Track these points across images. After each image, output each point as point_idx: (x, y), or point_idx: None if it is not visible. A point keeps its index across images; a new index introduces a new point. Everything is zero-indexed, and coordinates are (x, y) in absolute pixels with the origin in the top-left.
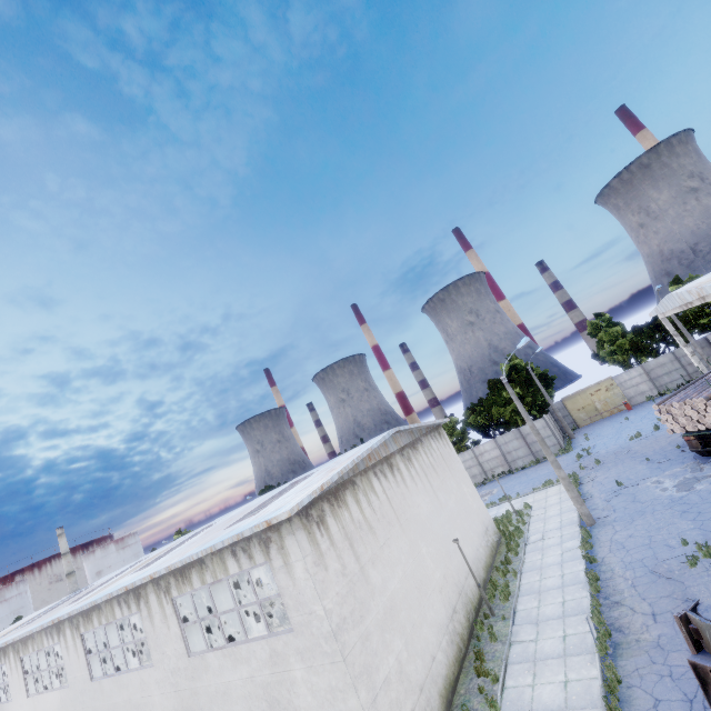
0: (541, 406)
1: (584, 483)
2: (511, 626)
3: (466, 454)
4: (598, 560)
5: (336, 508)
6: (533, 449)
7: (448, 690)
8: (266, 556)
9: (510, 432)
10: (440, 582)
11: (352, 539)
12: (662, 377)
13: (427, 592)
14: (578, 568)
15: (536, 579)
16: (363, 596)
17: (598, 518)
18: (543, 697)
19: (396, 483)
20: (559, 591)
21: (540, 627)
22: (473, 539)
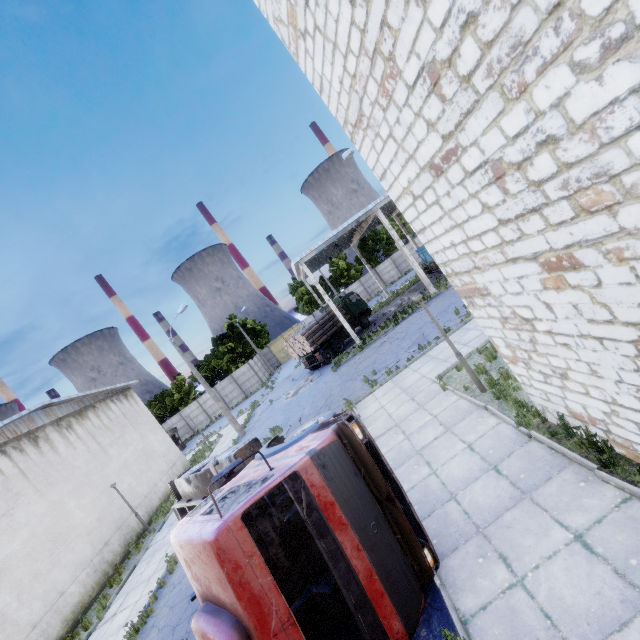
0: (248, 353)
1: (259, 406)
2: (155, 534)
3: (192, 406)
4: None
5: None
6: (244, 388)
7: (78, 613)
8: None
9: (225, 379)
10: (91, 526)
11: None
12: None
13: (67, 540)
14: None
15: None
16: None
17: (248, 429)
18: (144, 576)
19: (39, 454)
20: None
21: (173, 525)
22: (152, 477)
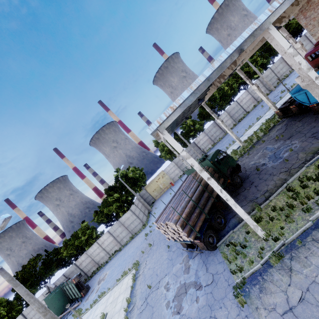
0: (130, 200)
1: (139, 276)
2: None
3: (94, 246)
4: None
5: None
6: (130, 229)
7: None
8: None
9: (115, 224)
10: None
11: None
12: (182, 164)
13: None
14: None
15: None
16: None
17: None
18: None
19: None
20: None
21: None
22: None
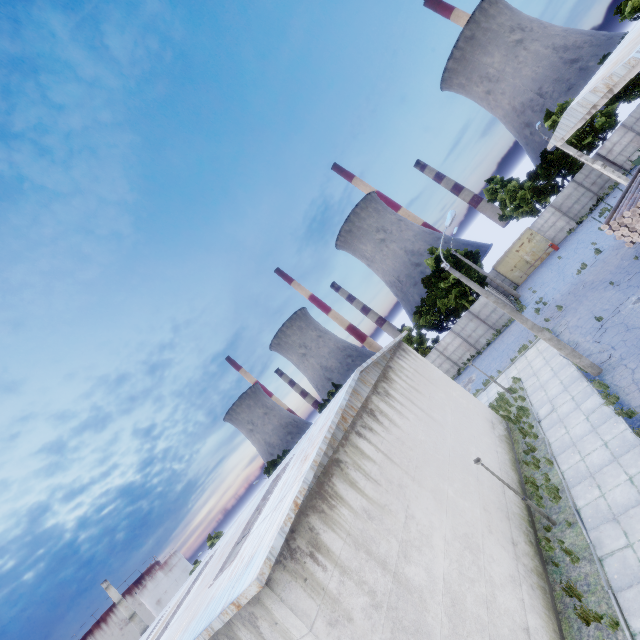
0: (479, 281)
1: (560, 334)
2: (586, 533)
3: (431, 355)
4: (636, 411)
5: (328, 513)
6: (490, 323)
7: None
8: (259, 639)
9: (462, 317)
10: (484, 519)
11: (366, 542)
12: (573, 207)
13: (478, 545)
14: (618, 429)
15: (576, 460)
16: (414, 616)
17: (601, 363)
18: None
19: (386, 431)
20: (615, 466)
21: (623, 523)
22: (487, 443)
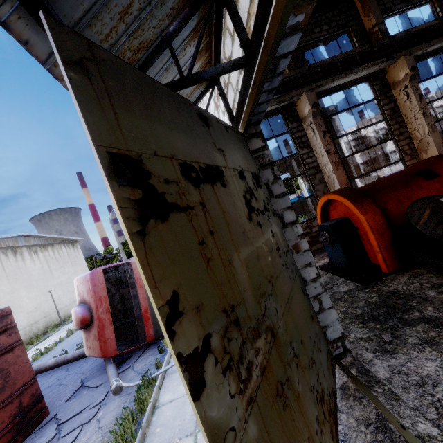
0: None
1: None
2: (65, 325)
3: None
4: None
5: None
6: None
7: None
8: None
9: None
10: (30, 309)
11: None
12: None
13: (15, 311)
14: None
15: None
16: None
17: None
18: (53, 339)
19: (15, 260)
20: None
21: None
22: (74, 296)
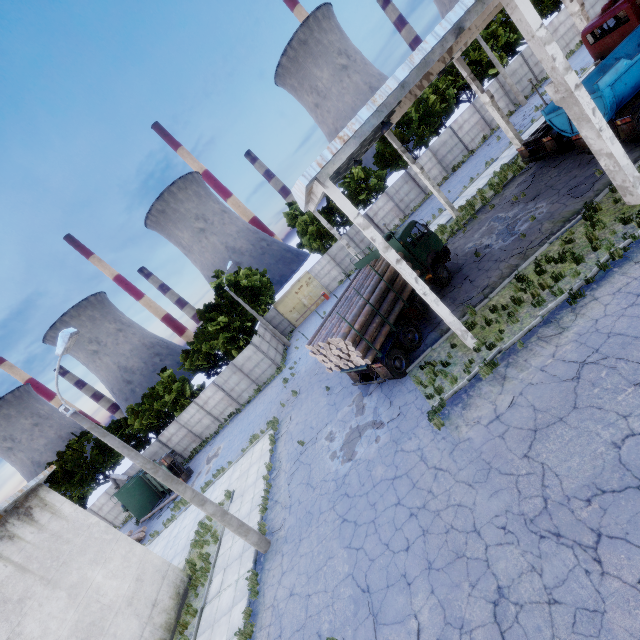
0: (249, 327)
1: (280, 436)
2: None
3: (190, 410)
4: None
5: None
6: (253, 377)
7: None
8: None
9: (226, 369)
10: None
11: None
12: (345, 259)
13: None
14: None
15: None
16: None
17: (273, 532)
18: None
19: None
20: None
21: None
22: None
